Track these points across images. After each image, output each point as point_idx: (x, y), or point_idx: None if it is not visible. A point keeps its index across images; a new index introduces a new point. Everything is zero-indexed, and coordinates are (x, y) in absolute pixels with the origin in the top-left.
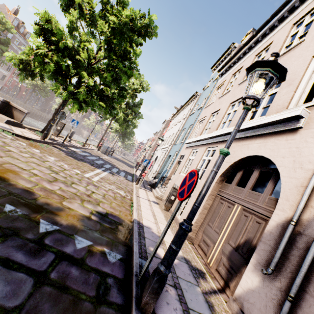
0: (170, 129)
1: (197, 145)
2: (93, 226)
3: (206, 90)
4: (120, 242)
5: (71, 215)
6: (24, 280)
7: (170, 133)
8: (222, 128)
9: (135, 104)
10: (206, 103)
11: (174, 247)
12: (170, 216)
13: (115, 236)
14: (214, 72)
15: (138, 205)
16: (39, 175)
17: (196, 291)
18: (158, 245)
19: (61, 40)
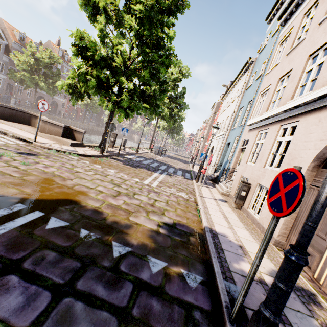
0: (222, 113)
1: (265, 124)
2: (164, 242)
3: (264, 50)
4: (196, 258)
5: (140, 231)
6: (108, 320)
7: (223, 117)
8: (303, 94)
9: (177, 95)
10: (267, 67)
11: (283, 287)
12: (243, 215)
13: (188, 251)
14: (271, 24)
15: (204, 207)
16: (104, 191)
17: (313, 326)
18: (252, 276)
19: (95, 53)
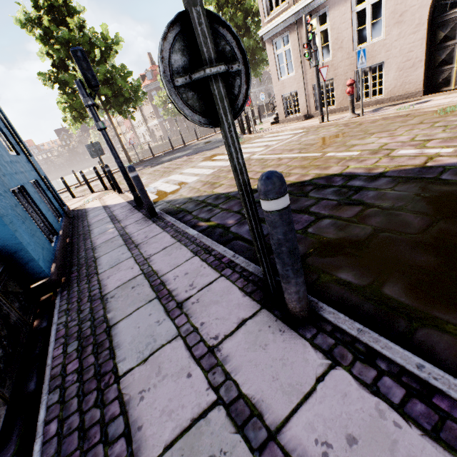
0: None
1: None
2: None
3: None
4: None
5: None
6: None
7: None
8: None
9: None
10: None
11: None
12: None
13: None
14: None
15: None
16: None
17: None
18: None
19: None
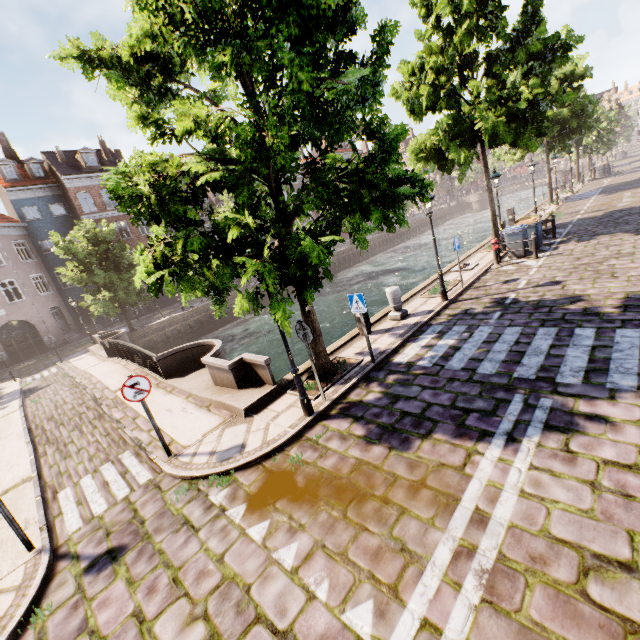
0: None
1: None
2: None
3: None
4: None
5: None
6: None
7: None
8: None
9: (516, 34)
10: None
11: None
12: None
13: None
14: None
15: None
16: None
17: None
18: None
19: (136, 203)
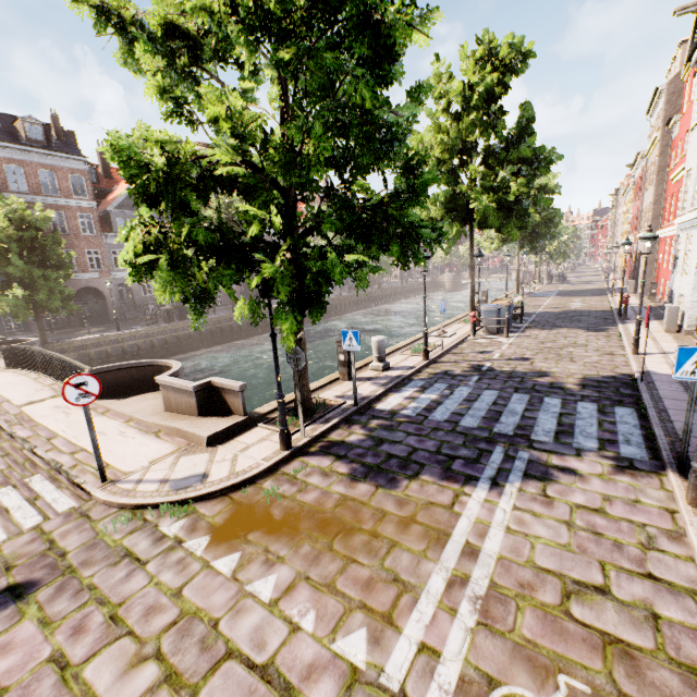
0: None
1: None
2: None
3: None
4: None
5: None
6: None
7: None
8: None
9: (510, 137)
10: None
11: None
12: None
13: None
14: None
15: None
16: None
17: None
18: None
19: (142, 173)
